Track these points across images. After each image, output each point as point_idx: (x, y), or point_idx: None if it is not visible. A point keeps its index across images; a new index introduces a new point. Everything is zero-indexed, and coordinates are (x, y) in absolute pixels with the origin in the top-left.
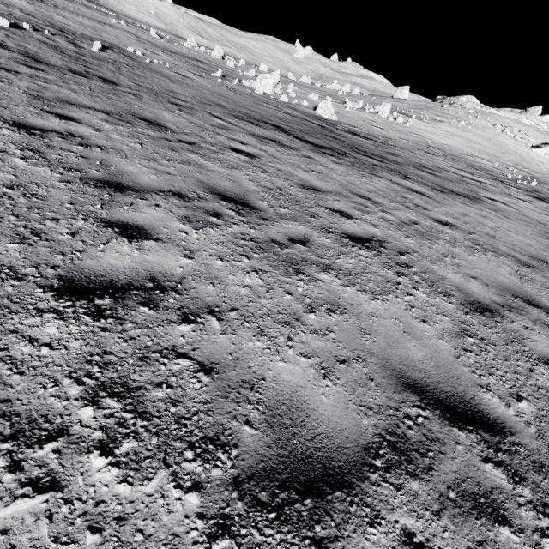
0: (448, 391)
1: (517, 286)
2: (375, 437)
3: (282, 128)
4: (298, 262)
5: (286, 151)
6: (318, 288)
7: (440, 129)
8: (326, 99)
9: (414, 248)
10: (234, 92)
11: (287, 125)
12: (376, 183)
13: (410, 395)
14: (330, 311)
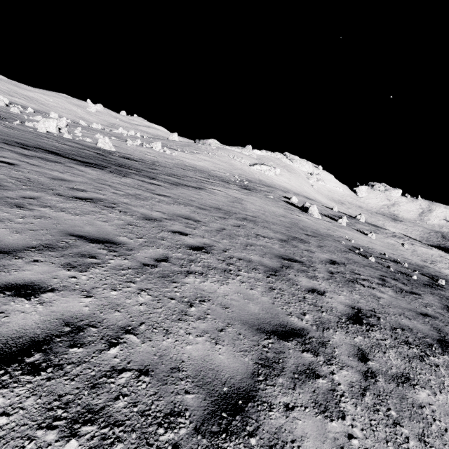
0: (97, 237)
1: (186, 214)
2: (37, 245)
3: (55, 152)
4: (24, 204)
5: (50, 163)
6: (33, 212)
7: (196, 157)
8: (111, 138)
9: (126, 202)
10: (12, 129)
11: (61, 151)
12: (123, 180)
13: (71, 237)
14: (37, 218)
